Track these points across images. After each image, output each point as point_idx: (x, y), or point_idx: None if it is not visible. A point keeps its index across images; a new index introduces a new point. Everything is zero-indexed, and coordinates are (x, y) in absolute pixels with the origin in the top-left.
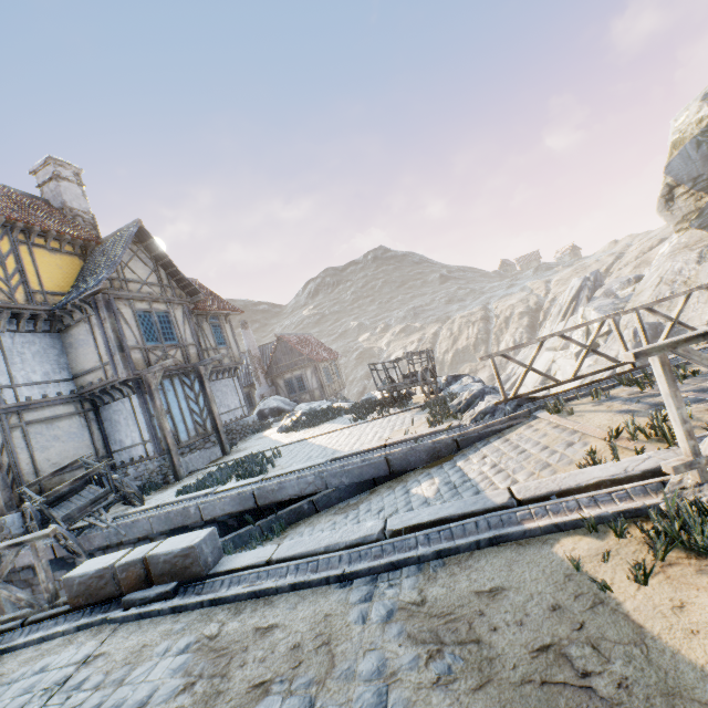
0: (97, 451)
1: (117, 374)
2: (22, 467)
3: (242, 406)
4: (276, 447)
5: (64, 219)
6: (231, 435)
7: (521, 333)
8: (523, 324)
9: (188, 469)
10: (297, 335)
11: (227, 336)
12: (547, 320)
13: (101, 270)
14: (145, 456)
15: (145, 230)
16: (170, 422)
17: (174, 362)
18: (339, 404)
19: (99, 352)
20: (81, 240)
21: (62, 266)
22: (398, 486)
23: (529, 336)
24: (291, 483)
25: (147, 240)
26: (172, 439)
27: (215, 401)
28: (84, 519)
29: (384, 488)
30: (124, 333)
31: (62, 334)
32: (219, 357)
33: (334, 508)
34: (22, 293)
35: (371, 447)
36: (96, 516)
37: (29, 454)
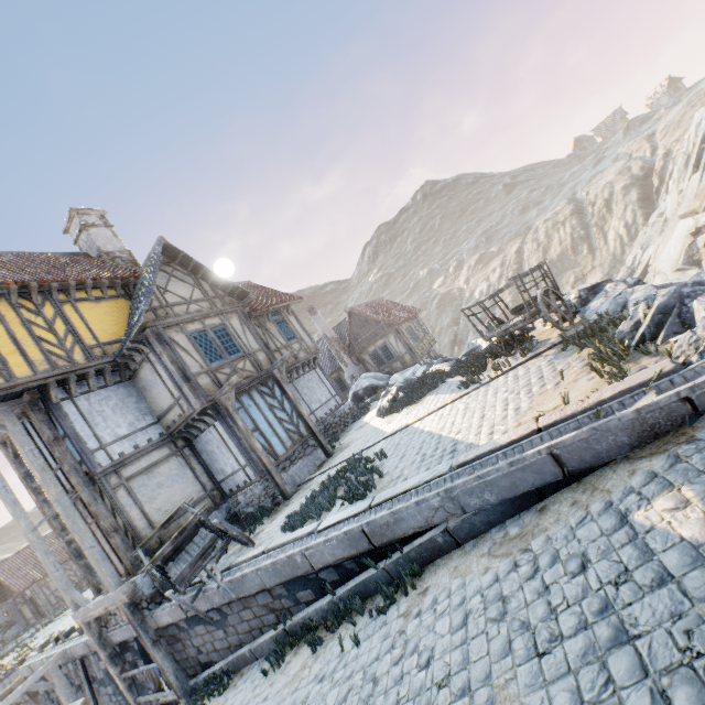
0: (204, 486)
1: (191, 406)
2: (136, 524)
3: (333, 396)
4: (378, 441)
5: (102, 265)
6: (331, 430)
7: (632, 212)
8: (632, 200)
9: (295, 483)
10: (367, 304)
11: (294, 329)
12: (665, 182)
13: (141, 304)
14: (248, 481)
15: (171, 246)
16: (261, 438)
17: (239, 377)
18: (436, 367)
19: (168, 389)
20: (119, 280)
21: (110, 312)
22: (593, 502)
23: (645, 212)
24: (409, 512)
25: (177, 256)
26: (267, 458)
27: (303, 399)
28: (198, 576)
29: (563, 504)
30: (184, 362)
31: (133, 380)
32: (288, 356)
33: (484, 540)
34: (80, 353)
35: (514, 437)
36: (207, 571)
37: (139, 509)
